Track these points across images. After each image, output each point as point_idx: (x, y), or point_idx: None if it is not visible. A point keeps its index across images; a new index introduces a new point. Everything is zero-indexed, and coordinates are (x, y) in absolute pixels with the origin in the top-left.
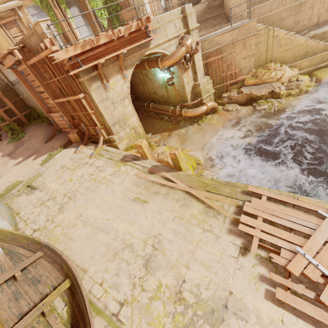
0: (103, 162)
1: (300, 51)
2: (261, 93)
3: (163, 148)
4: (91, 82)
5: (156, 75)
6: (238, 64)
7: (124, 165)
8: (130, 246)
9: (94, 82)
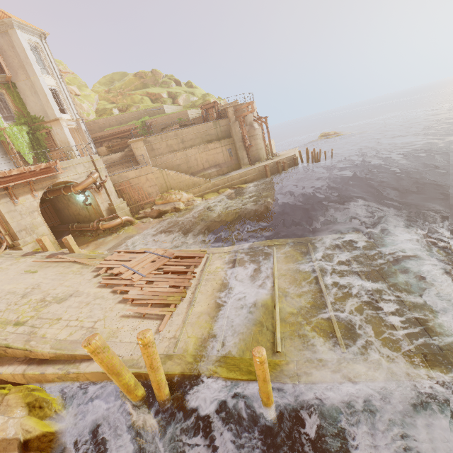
0: (3, 260)
1: (189, 183)
2: (166, 209)
3: None
4: (1, 198)
5: (77, 198)
6: (146, 190)
7: (24, 258)
8: (13, 292)
9: (3, 198)
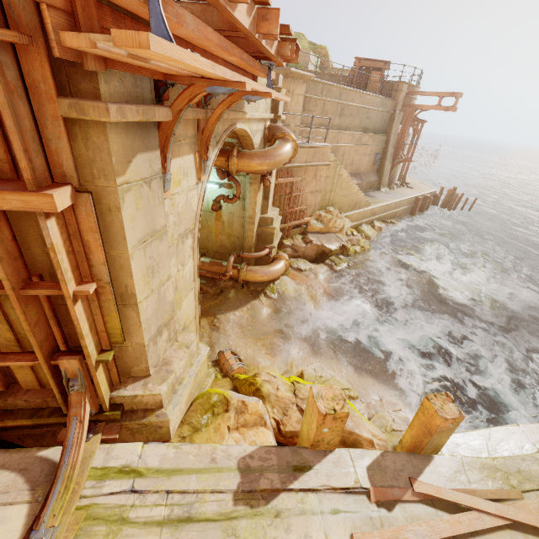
0: None
1: (352, 200)
2: (334, 247)
3: (280, 380)
4: (134, 147)
5: None
6: (305, 198)
7: (279, 526)
8: None
9: (143, 149)
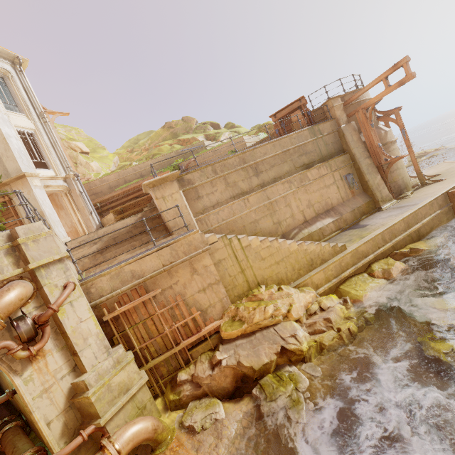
0: None
1: (299, 260)
2: (261, 359)
3: None
4: None
5: None
6: (194, 302)
7: None
8: None
9: None
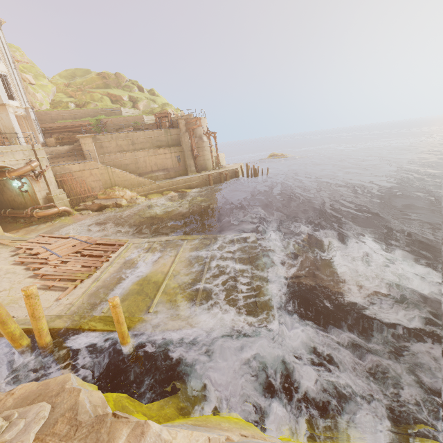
0: None
1: (134, 182)
2: (108, 203)
3: None
4: None
5: (13, 184)
6: (90, 184)
7: None
8: None
9: None
